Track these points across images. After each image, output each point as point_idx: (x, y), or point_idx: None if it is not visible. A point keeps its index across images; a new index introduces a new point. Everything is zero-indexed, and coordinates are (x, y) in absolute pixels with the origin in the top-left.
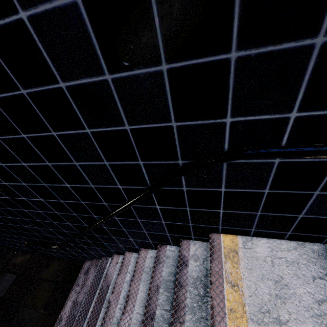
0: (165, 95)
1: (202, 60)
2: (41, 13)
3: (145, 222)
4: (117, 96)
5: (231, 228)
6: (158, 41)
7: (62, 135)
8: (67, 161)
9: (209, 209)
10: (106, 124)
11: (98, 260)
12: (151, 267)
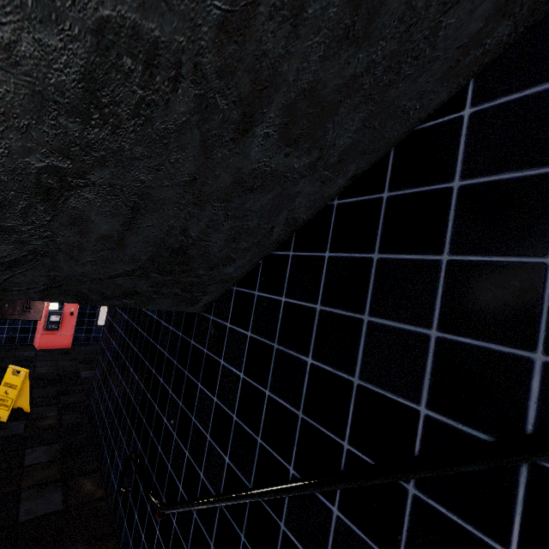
0: None
1: None
2: (496, 105)
3: None
4: None
5: None
6: None
7: (387, 260)
8: (352, 310)
9: None
10: (497, 249)
11: None
12: None
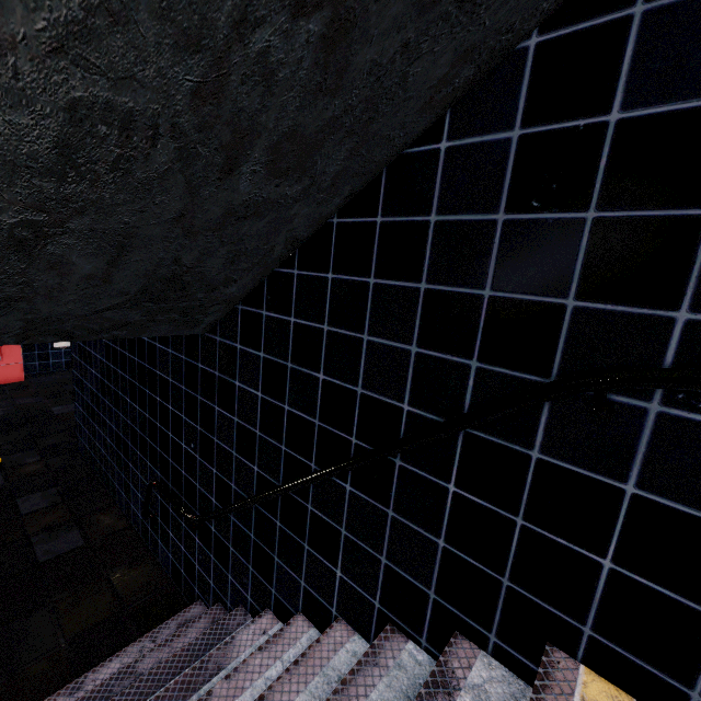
0: (575, 253)
1: (656, 212)
2: (464, 145)
3: (401, 526)
4: (498, 244)
5: (621, 653)
6: (595, 184)
7: (381, 285)
8: (355, 330)
9: (575, 544)
10: (457, 281)
11: (224, 611)
12: (343, 676)
